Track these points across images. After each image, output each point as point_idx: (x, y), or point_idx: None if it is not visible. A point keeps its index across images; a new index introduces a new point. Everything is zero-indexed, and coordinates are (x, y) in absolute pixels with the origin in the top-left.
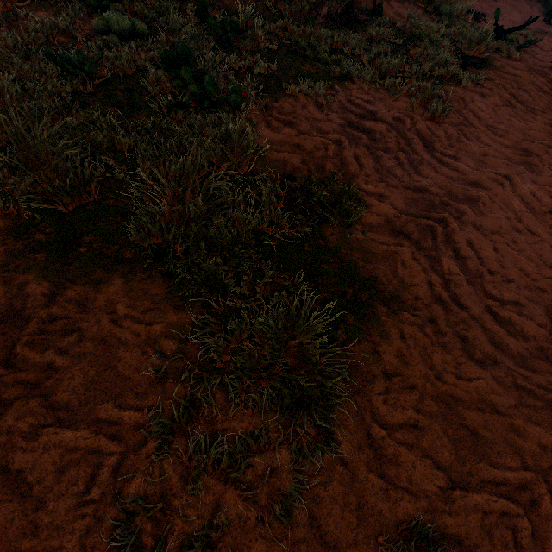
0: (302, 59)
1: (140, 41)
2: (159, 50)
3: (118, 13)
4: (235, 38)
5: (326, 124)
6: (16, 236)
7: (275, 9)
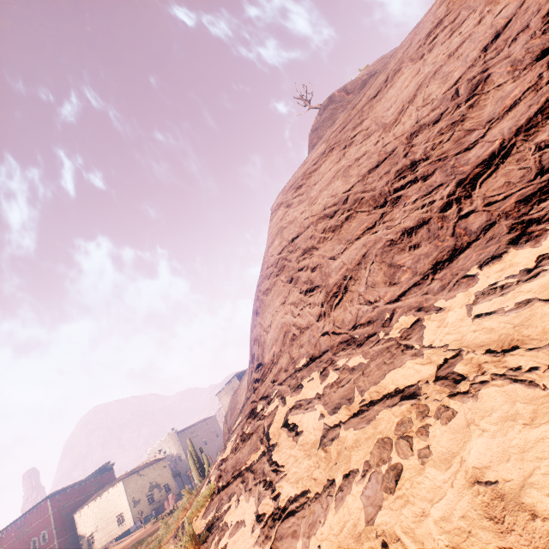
0: None
1: None
2: None
3: None
4: None
5: None
6: None
7: None
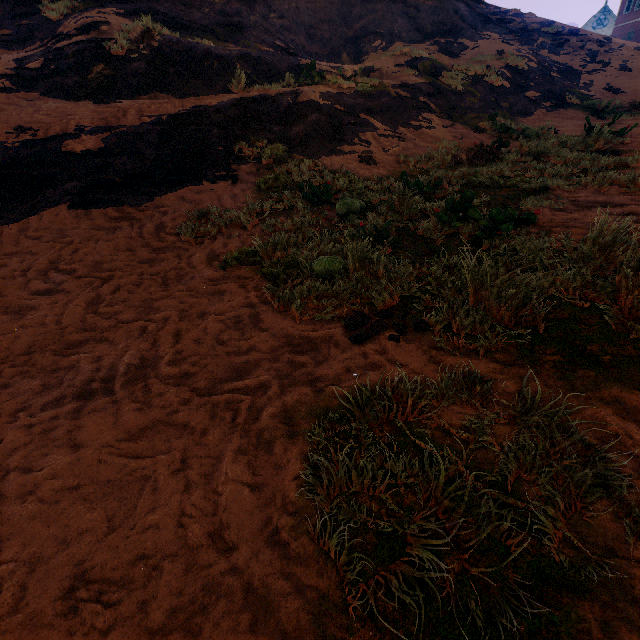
0: (486, 189)
1: (364, 214)
2: (393, 213)
3: (349, 198)
4: (432, 190)
5: (592, 219)
6: (534, 363)
7: (417, 169)
